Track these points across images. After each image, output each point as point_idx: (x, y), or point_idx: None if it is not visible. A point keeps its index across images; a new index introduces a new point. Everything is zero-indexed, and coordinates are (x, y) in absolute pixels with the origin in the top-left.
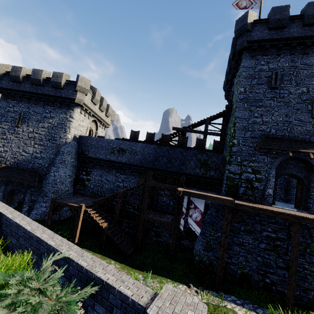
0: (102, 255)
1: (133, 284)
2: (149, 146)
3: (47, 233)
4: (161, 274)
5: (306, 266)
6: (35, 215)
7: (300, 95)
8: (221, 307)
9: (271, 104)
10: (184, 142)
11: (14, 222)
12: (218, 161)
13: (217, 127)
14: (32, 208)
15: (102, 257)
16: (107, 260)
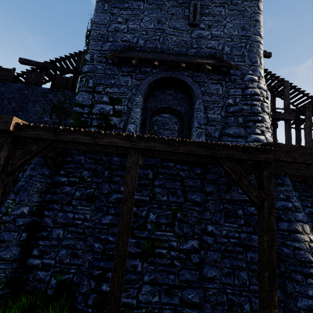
0: None
1: None
2: None
3: None
4: None
5: (174, 243)
6: None
7: None
8: None
9: (140, 6)
10: (37, 80)
11: None
12: None
13: None
14: None
15: None
16: None
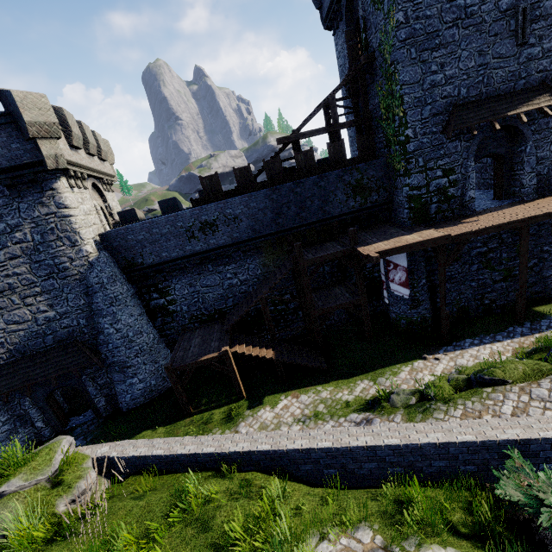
0: (298, 389)
1: (540, 422)
2: (256, 196)
3: (358, 433)
4: (384, 365)
5: None
6: (133, 402)
7: (499, 3)
8: (505, 366)
9: (454, 36)
10: (309, 160)
11: (290, 451)
12: (378, 174)
13: (346, 106)
14: (113, 395)
15: (302, 391)
16: (311, 391)
